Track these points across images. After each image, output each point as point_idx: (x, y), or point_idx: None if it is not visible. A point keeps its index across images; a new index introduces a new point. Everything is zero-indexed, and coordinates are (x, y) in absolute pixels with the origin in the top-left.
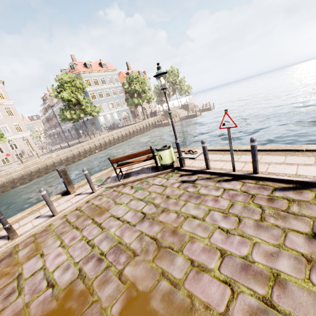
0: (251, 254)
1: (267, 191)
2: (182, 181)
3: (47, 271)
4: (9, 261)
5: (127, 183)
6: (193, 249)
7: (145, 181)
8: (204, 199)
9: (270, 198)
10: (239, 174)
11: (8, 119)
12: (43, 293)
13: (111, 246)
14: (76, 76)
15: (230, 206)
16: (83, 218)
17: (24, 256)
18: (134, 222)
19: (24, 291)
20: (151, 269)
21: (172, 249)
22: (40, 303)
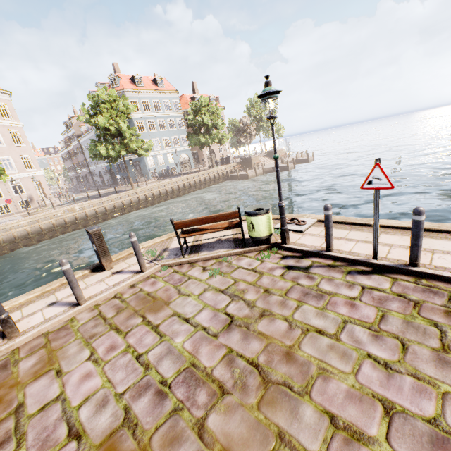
0: (443, 415)
1: (440, 298)
2: (288, 266)
3: (68, 406)
4: (2, 378)
5: (196, 261)
6: (329, 393)
7: (226, 262)
8: (330, 301)
9: (450, 310)
10: (385, 264)
11: (13, 148)
12: (61, 449)
13: (179, 370)
14: (119, 95)
15: (380, 318)
16: (127, 314)
17: (29, 371)
18: (214, 330)
19: (28, 440)
20: (257, 424)
21: (289, 388)
22: None
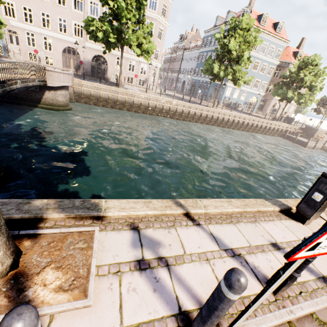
0: None
1: None
2: None
3: None
4: None
5: None
6: None
7: None
8: None
9: None
10: None
11: (155, 41)
12: None
13: None
14: None
15: None
16: None
17: None
18: None
19: None
20: None
21: None
22: None
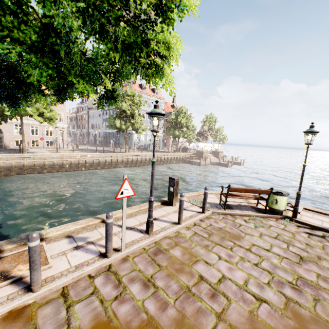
0: None
1: None
2: (307, 233)
3: (237, 283)
4: (168, 258)
5: (234, 215)
6: None
7: (257, 220)
8: None
9: None
10: None
11: (57, 106)
12: (260, 306)
13: (294, 278)
14: None
15: None
16: (218, 237)
17: (183, 257)
18: (294, 260)
19: (230, 296)
20: None
21: None
22: (269, 316)
